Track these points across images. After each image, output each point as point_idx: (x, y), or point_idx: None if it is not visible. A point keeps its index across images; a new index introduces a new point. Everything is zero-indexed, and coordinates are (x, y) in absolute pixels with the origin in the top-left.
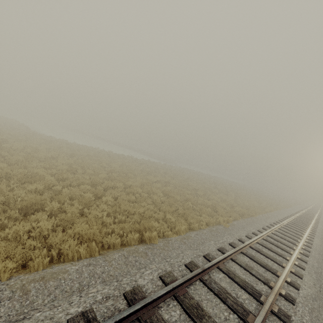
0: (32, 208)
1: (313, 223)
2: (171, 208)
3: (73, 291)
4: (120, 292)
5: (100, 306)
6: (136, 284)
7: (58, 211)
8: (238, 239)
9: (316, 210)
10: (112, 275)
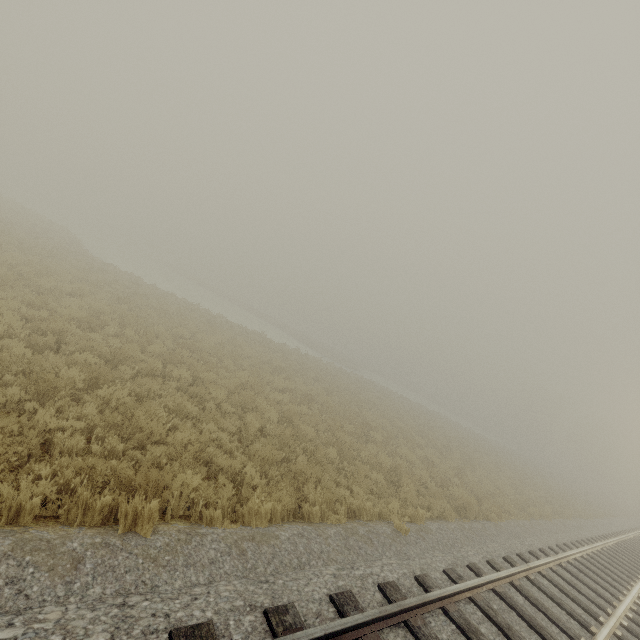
0: None
1: None
2: (271, 452)
3: None
4: None
5: None
6: None
7: None
8: (416, 578)
9: None
10: None
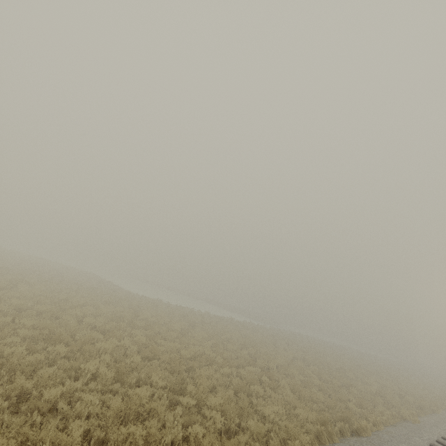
0: (242, 392)
1: None
2: (345, 396)
3: None
4: None
5: None
6: None
7: (263, 396)
8: (442, 437)
9: None
10: None
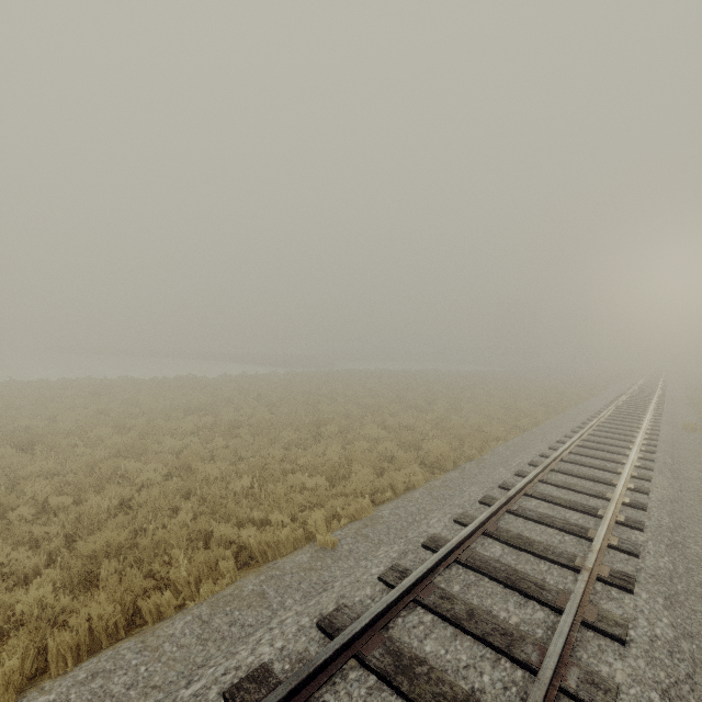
0: None
1: (647, 424)
2: (101, 540)
3: None
4: None
5: None
6: None
7: None
8: (319, 626)
9: (653, 386)
10: None
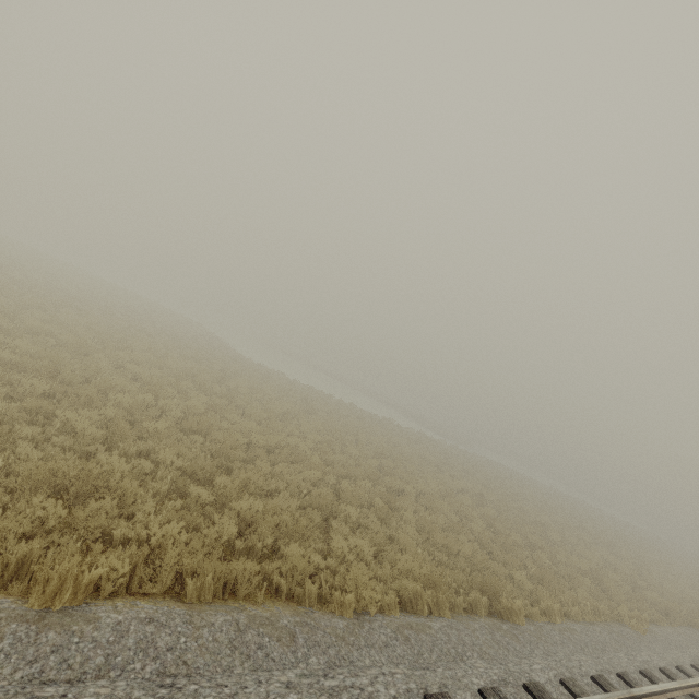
0: (322, 509)
1: None
2: (516, 560)
3: (454, 657)
4: (516, 680)
5: (502, 689)
6: (531, 678)
7: (357, 523)
8: (678, 667)
9: None
10: (487, 653)
